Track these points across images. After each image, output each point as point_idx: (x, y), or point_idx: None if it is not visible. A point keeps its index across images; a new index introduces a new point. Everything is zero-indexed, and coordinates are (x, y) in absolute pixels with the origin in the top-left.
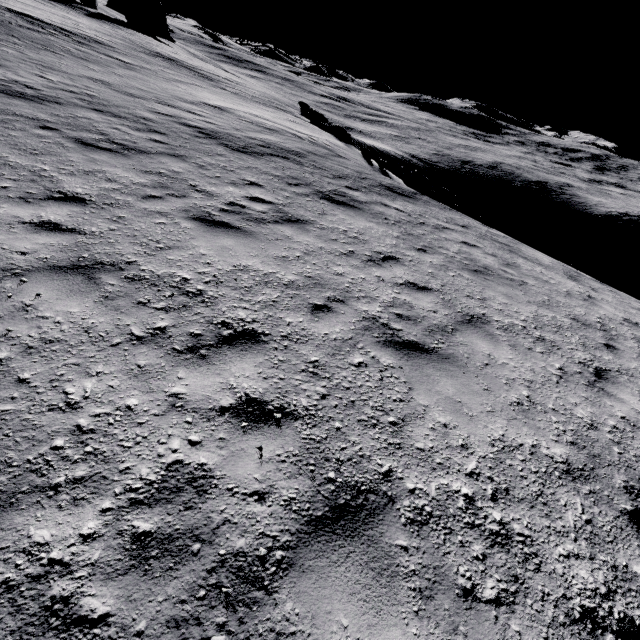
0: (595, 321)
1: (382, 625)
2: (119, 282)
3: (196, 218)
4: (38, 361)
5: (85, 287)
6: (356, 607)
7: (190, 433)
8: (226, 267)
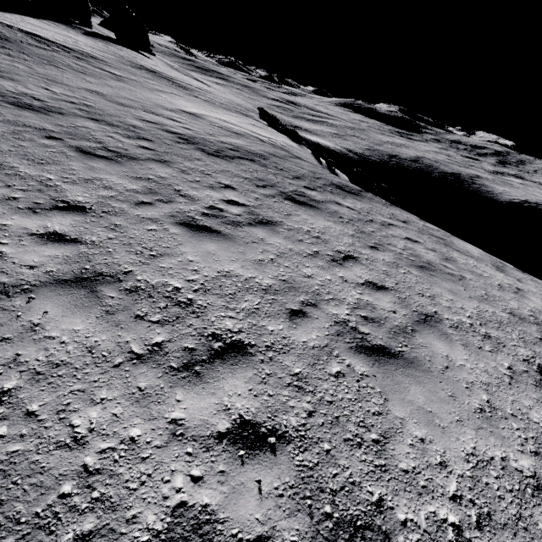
0: (528, 314)
1: None
2: (118, 294)
3: (182, 223)
4: (45, 389)
5: (88, 301)
6: None
7: (192, 467)
8: (211, 273)
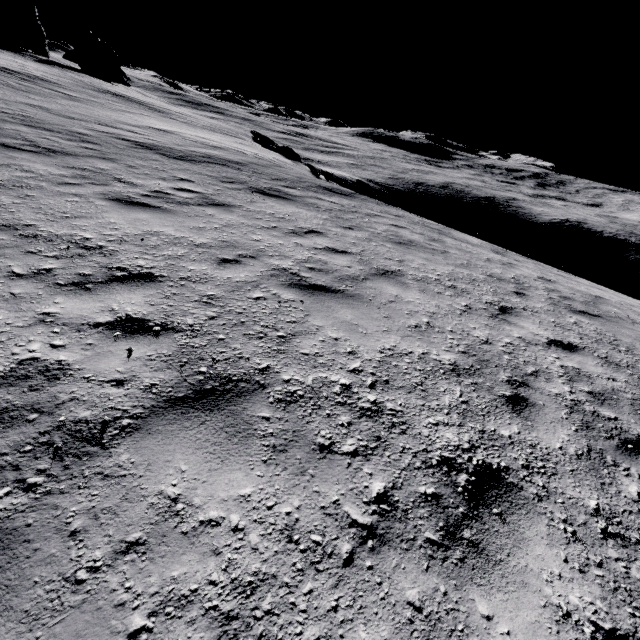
0: (510, 277)
1: (224, 469)
2: (11, 237)
3: (113, 199)
4: None
5: None
6: (200, 457)
7: (54, 339)
8: (135, 232)
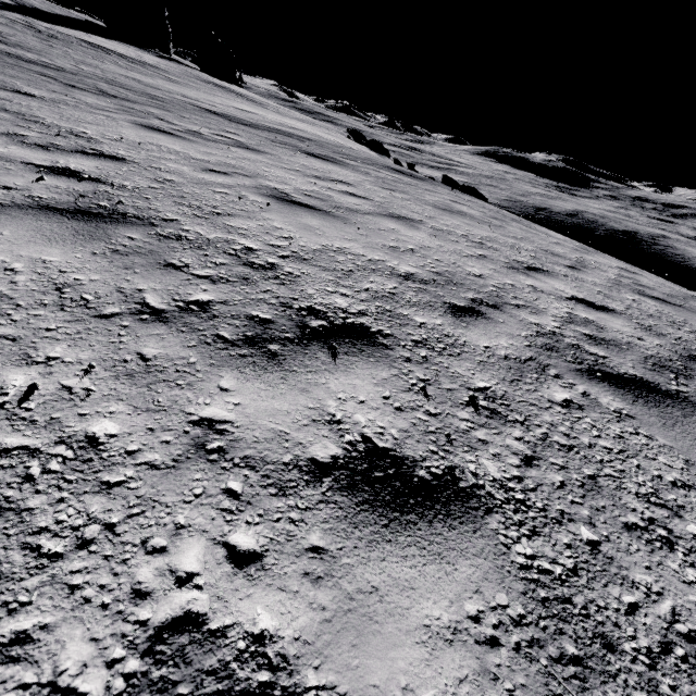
0: (573, 257)
1: (46, 245)
2: (13, 117)
3: (141, 125)
4: None
5: None
6: (30, 234)
7: None
8: (138, 140)
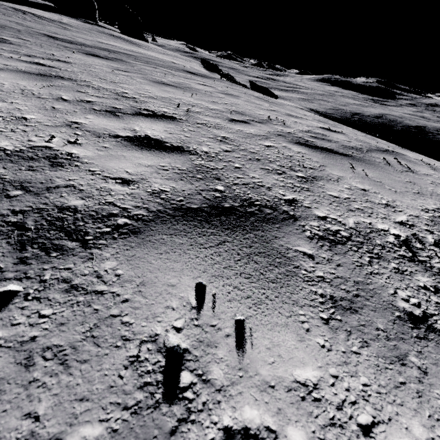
0: (266, 117)
1: None
2: None
3: None
4: None
5: None
6: None
7: None
8: None
